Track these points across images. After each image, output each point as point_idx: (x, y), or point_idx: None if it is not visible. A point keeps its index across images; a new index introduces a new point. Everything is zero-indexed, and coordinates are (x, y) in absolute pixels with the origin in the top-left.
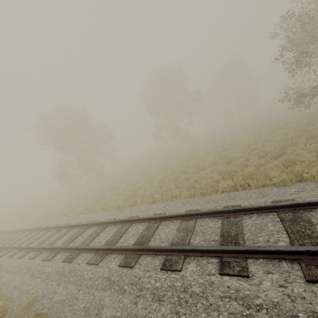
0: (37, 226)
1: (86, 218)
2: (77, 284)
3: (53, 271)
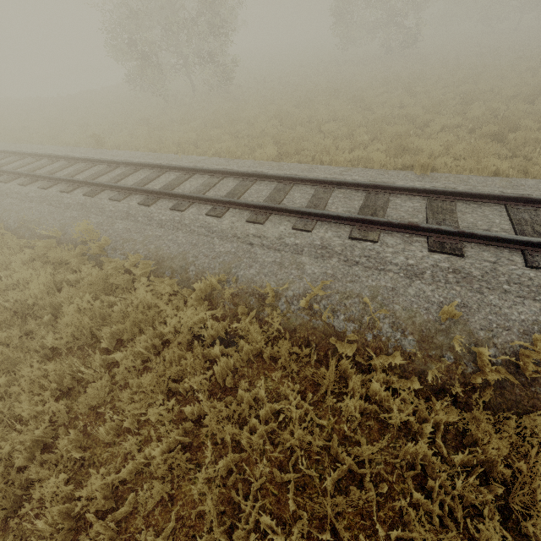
0: (184, 164)
1: (326, 173)
2: (540, 300)
3: (426, 265)
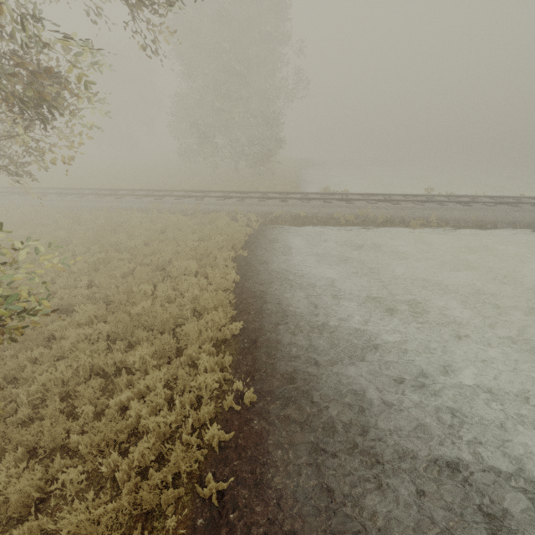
0: None
1: None
2: None
3: None
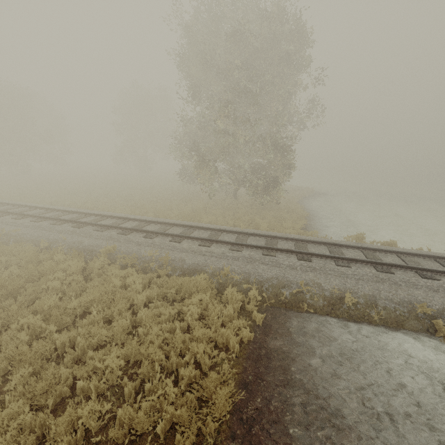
0: None
1: None
2: None
3: None
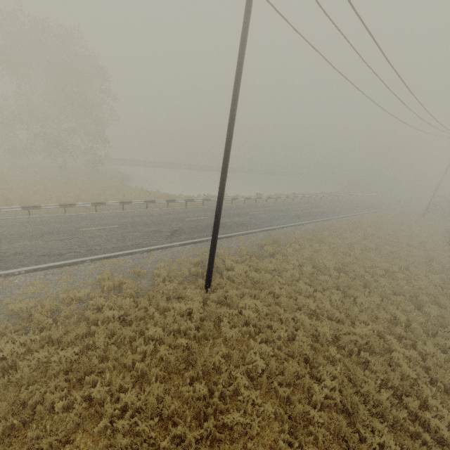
0: None
1: None
2: None
3: None
